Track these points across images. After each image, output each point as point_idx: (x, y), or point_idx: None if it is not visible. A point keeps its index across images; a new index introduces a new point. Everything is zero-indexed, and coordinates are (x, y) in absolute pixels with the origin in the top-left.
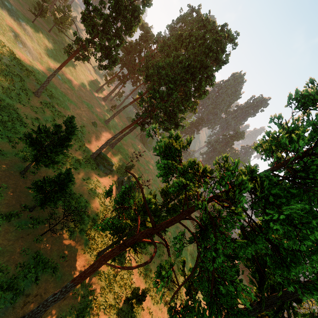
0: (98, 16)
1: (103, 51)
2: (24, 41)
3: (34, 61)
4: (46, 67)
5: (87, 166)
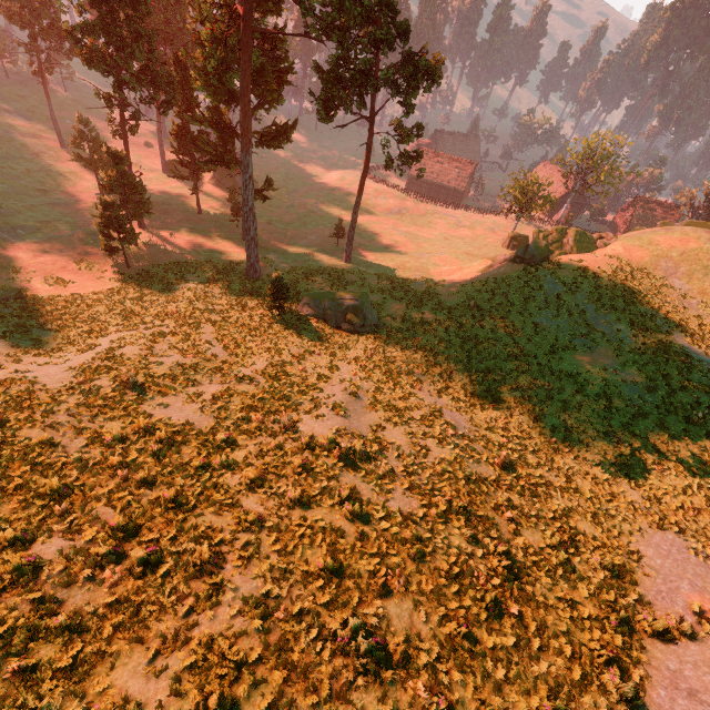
0: (10, 1)
1: (54, 36)
2: (5, 108)
3: (32, 123)
4: (48, 121)
5: (162, 180)
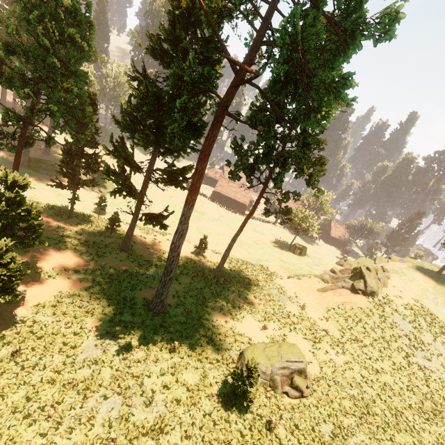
0: None
1: None
2: None
3: None
4: None
5: (22, 174)
